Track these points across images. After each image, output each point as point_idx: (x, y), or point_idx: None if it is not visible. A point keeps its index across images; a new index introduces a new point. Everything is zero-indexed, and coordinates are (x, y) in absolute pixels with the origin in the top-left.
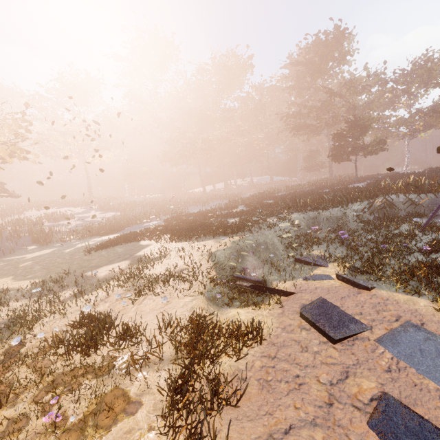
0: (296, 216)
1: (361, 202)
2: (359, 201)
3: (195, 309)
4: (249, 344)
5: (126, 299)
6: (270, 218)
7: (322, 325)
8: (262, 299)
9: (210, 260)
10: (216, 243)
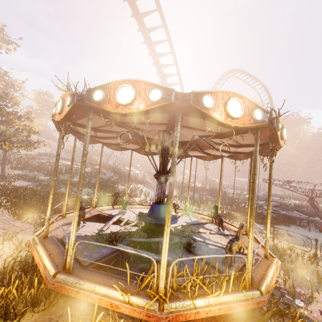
0: None
1: None
2: None
3: None
4: None
5: None
6: None
7: None
8: None
9: None
10: None
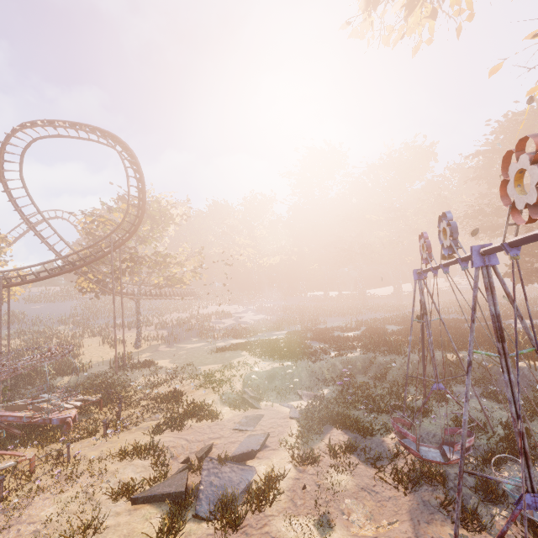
0: (357, 355)
1: (417, 354)
2: (441, 350)
3: (210, 400)
4: (210, 420)
5: (197, 387)
6: (330, 353)
7: (239, 423)
8: (239, 405)
9: (244, 376)
10: (266, 365)
